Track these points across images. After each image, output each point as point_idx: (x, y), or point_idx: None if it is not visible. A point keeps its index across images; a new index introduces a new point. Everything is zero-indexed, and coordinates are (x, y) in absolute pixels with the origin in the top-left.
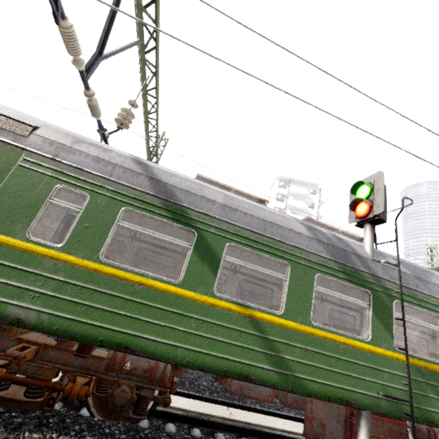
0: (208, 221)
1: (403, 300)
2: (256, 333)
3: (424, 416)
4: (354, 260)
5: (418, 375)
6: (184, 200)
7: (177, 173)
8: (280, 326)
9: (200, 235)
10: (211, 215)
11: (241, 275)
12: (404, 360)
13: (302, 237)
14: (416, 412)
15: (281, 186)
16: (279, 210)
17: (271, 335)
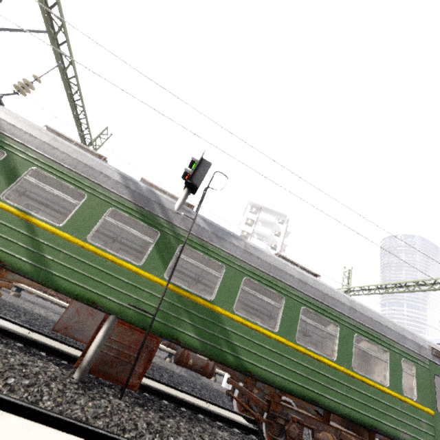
0: (23, 149)
1: (191, 246)
2: (26, 233)
3: (170, 332)
4: (156, 207)
5: (178, 302)
6: (7, 131)
7: (19, 116)
8: (53, 234)
9: (10, 157)
10: (27, 146)
11: (120, 244)
12: (168, 287)
13: (110, 180)
14: (162, 328)
15: (252, 212)
16: (246, 234)
17: (41, 238)
